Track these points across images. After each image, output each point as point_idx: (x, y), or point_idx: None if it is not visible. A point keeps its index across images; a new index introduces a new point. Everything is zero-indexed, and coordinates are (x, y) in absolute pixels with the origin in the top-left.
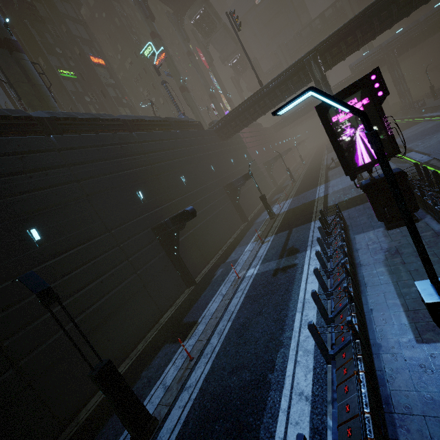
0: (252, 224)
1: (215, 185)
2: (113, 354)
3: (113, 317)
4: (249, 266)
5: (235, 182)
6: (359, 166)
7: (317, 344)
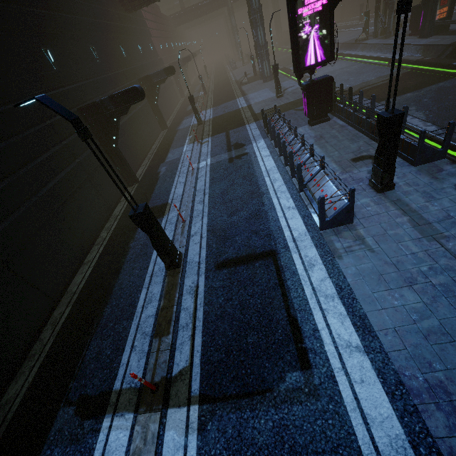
0: (176, 130)
1: (130, 75)
2: (79, 242)
3: (66, 206)
4: (198, 160)
5: (154, 76)
6: (307, 66)
7: (298, 178)
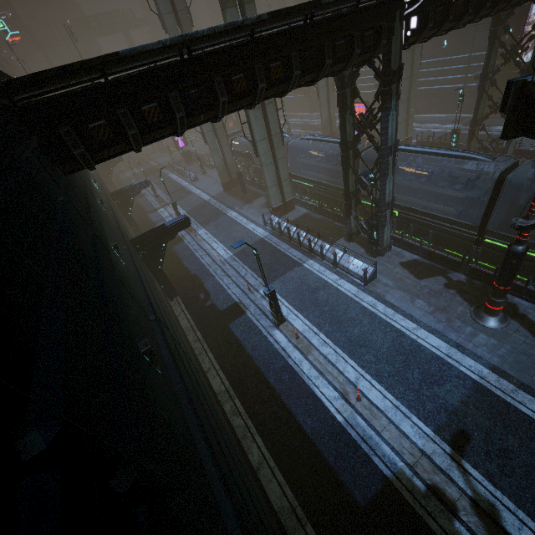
0: (120, 180)
1: None
2: None
3: None
4: None
5: None
6: (180, 148)
7: (185, 175)
